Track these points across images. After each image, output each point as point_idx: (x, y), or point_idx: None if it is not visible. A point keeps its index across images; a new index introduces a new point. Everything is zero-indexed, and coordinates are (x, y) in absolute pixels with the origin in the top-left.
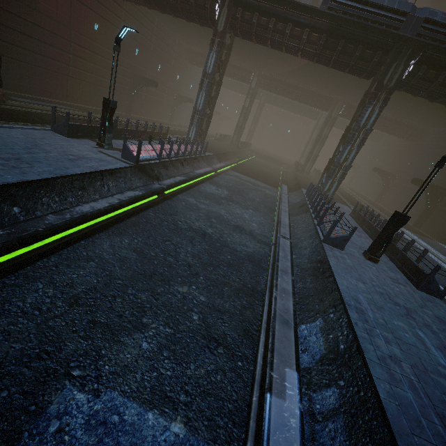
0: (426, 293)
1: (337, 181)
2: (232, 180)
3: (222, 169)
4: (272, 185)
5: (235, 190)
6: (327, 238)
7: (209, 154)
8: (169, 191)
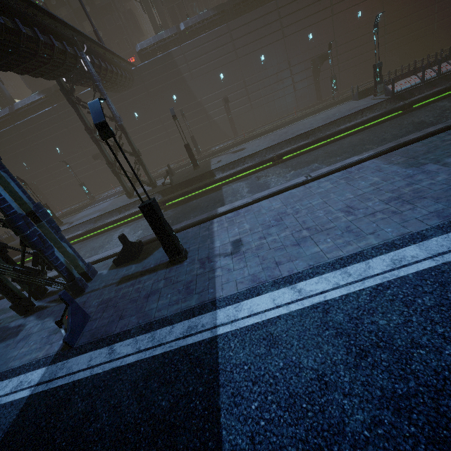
0: None
1: None
2: None
3: None
4: None
5: None
6: None
7: None
8: (419, 105)
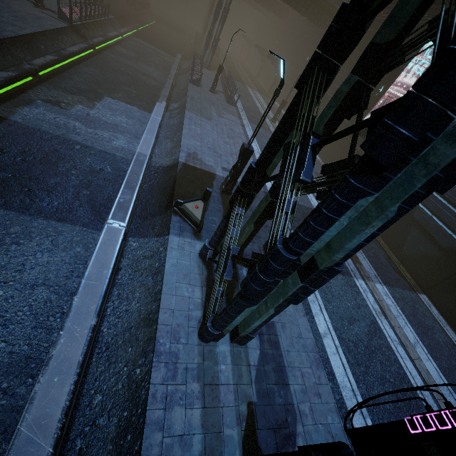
0: (230, 104)
1: (212, 51)
2: (136, 45)
3: (126, 35)
4: (170, 54)
5: (140, 54)
6: (191, 80)
7: (111, 17)
8: (98, 48)
